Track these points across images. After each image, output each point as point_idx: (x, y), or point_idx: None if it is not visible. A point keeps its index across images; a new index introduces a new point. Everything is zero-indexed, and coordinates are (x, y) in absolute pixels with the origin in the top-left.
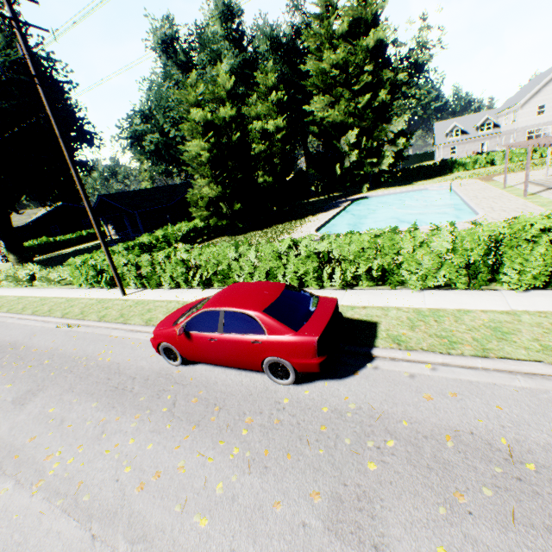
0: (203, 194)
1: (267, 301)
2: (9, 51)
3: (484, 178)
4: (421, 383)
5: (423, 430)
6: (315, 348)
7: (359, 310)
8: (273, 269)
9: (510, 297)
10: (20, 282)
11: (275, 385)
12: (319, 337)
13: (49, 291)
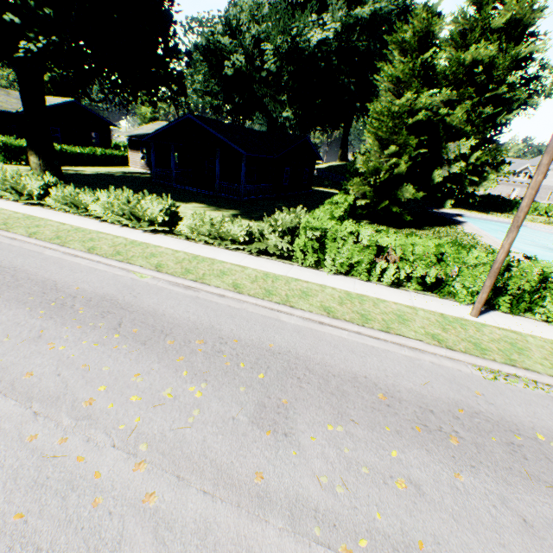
0: (385, 166)
1: None
2: None
3: None
4: None
5: None
6: None
7: None
8: None
9: None
10: (136, 219)
11: None
12: None
13: (243, 258)
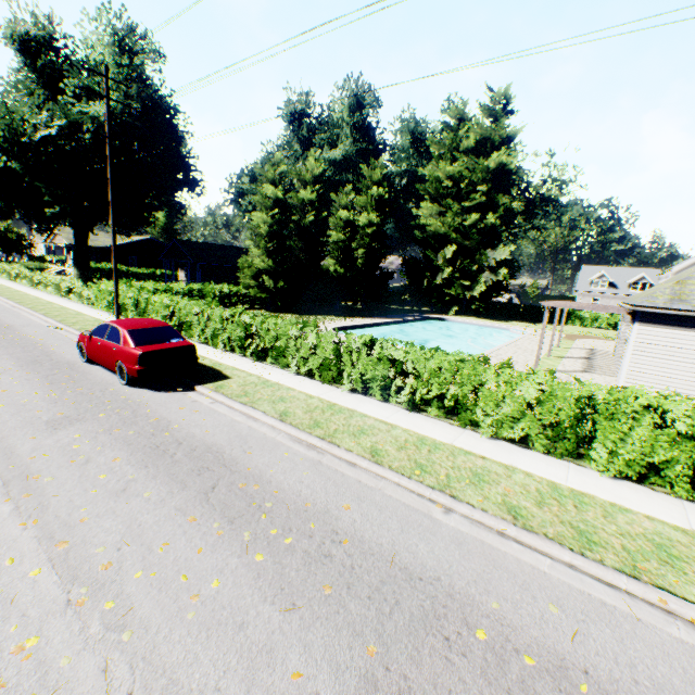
0: (254, 263)
1: (139, 327)
2: (130, 102)
3: (572, 336)
4: (192, 404)
5: (151, 415)
6: (138, 359)
7: (237, 371)
8: (218, 330)
9: (334, 392)
10: (61, 292)
11: (119, 384)
12: (144, 353)
13: (74, 305)
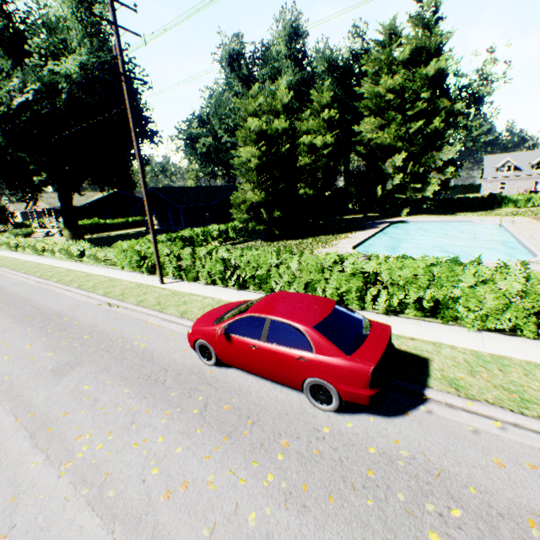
0: (246, 198)
1: (318, 317)
2: (100, 53)
3: (539, 218)
4: (488, 442)
5: (497, 505)
6: (368, 379)
7: (406, 340)
8: (314, 282)
9: None
10: (71, 256)
11: (313, 409)
12: (374, 367)
13: (95, 269)
